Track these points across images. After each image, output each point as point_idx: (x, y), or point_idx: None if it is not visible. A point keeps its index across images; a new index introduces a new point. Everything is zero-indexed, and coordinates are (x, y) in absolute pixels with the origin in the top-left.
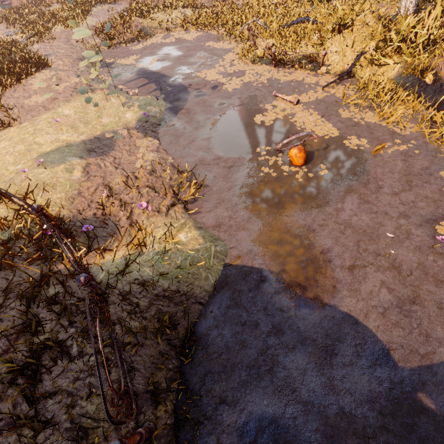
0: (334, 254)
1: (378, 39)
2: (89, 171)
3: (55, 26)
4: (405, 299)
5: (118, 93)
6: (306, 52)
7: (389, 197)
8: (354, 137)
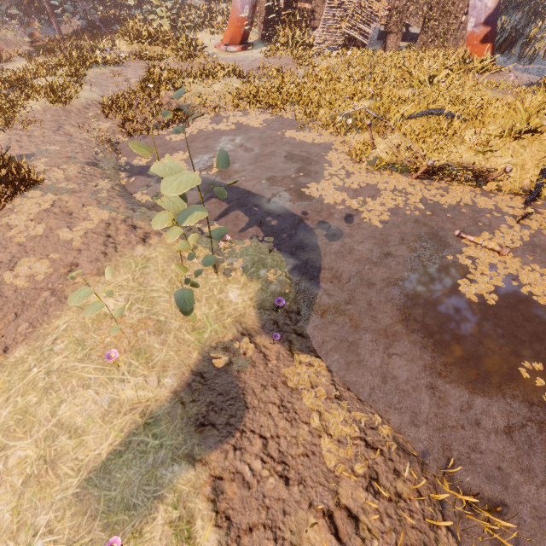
0: None
1: None
2: (229, 509)
3: (32, 101)
4: None
5: None
6: (481, 167)
7: None
8: None
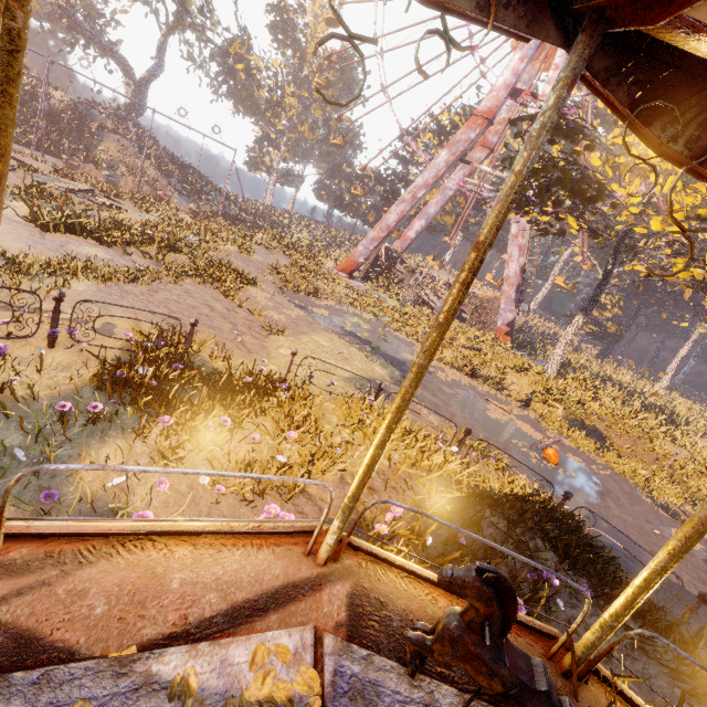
0: (634, 539)
1: (543, 387)
2: None
3: (228, 245)
4: (698, 580)
5: (349, 343)
6: (500, 375)
7: (629, 506)
8: (571, 454)
